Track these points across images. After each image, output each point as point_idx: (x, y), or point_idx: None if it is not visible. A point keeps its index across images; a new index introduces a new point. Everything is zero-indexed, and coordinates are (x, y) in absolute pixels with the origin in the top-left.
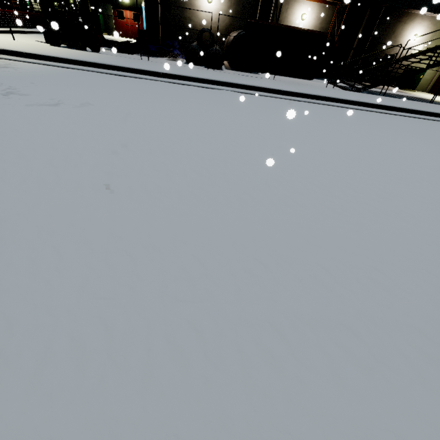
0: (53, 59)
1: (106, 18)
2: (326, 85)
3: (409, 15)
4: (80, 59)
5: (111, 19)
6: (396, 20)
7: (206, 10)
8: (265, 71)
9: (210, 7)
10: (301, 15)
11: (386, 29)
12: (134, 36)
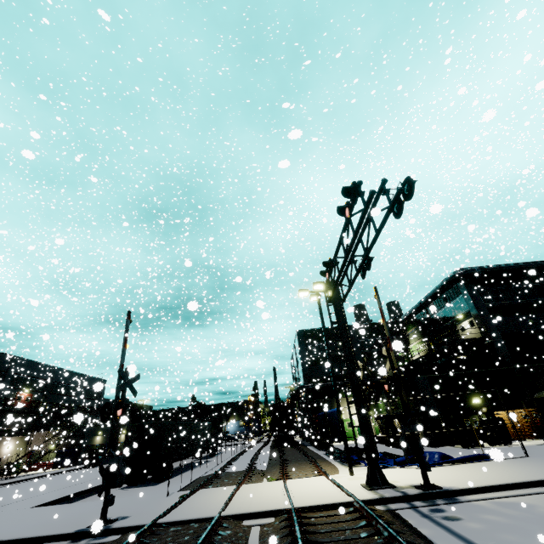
0: None
1: None
2: None
3: (3, 438)
4: None
5: None
6: None
7: None
8: None
9: None
10: None
11: None
12: None
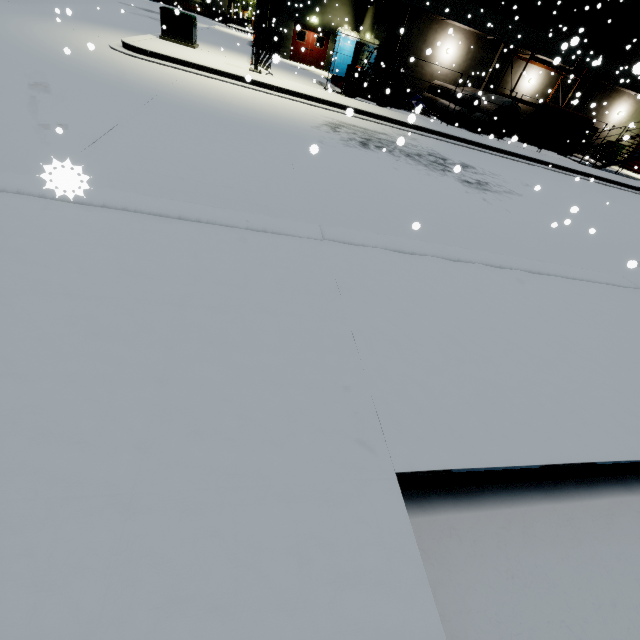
0: (415, 127)
1: (283, 37)
2: (563, 158)
3: (619, 92)
4: (436, 130)
5: (288, 39)
6: (607, 95)
7: (441, 61)
8: (538, 146)
9: (445, 59)
10: (528, 79)
11: (597, 103)
12: (311, 63)
